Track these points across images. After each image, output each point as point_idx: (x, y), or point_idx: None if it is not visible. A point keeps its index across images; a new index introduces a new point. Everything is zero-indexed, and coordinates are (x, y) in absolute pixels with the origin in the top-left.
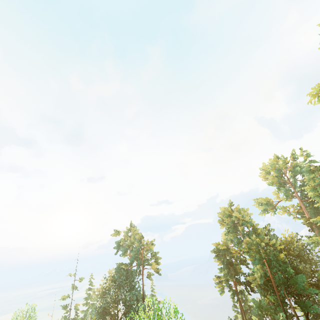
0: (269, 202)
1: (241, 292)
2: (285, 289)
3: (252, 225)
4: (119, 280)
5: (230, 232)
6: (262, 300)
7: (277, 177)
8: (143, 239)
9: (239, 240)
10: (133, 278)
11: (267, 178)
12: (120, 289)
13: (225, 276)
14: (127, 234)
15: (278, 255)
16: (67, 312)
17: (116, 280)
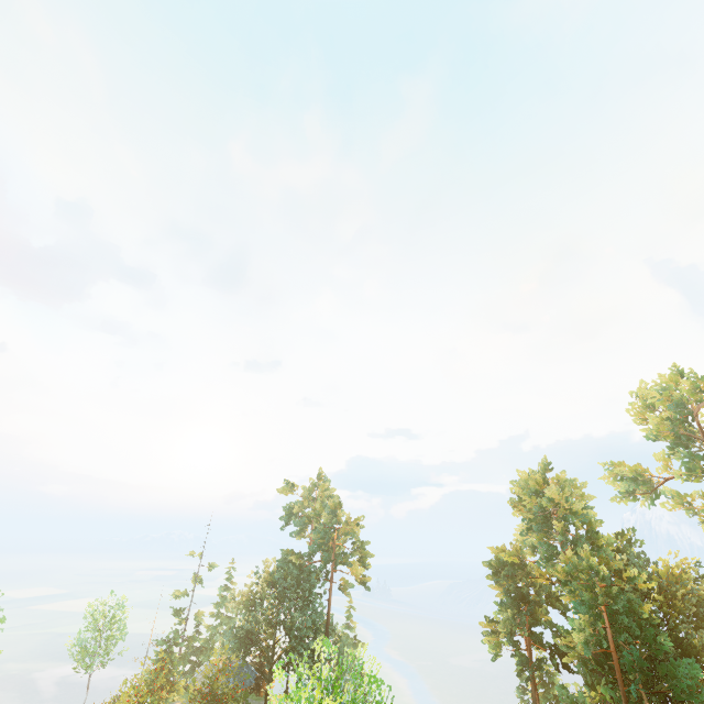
0: (641, 477)
1: (540, 665)
2: (647, 682)
3: (588, 524)
4: (283, 583)
5: (533, 530)
6: (580, 694)
7: (671, 421)
8: (342, 510)
9: (552, 551)
10: (312, 586)
11: (646, 418)
12: (283, 602)
13: (506, 622)
14: (309, 494)
15: (639, 605)
16: (180, 622)
17: (277, 583)
